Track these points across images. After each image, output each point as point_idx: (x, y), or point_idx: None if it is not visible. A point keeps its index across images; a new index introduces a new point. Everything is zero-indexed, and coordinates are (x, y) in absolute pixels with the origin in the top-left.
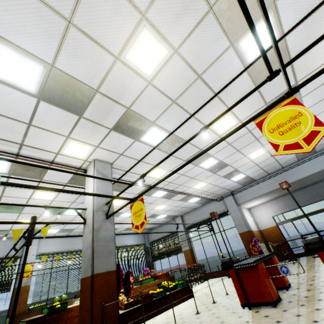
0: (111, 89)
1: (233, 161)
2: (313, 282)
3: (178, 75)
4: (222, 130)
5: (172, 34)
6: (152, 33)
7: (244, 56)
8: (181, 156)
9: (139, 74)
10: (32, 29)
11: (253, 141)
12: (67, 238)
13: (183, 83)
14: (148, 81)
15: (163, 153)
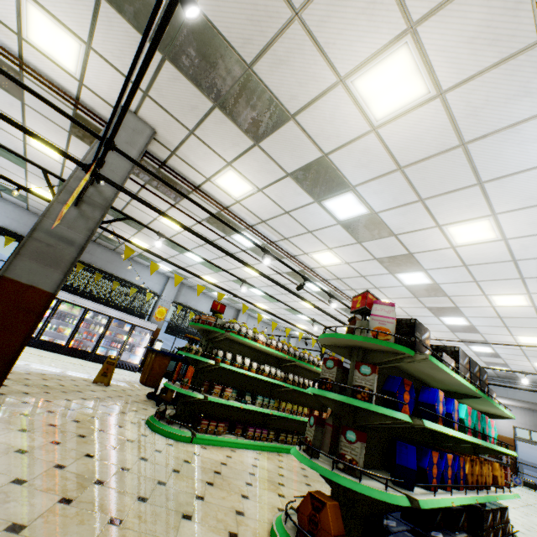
0: (458, 299)
1: (510, 358)
2: (534, 504)
3: (521, 312)
4: (524, 341)
5: None
6: (525, 298)
7: None
8: (460, 335)
9: (490, 302)
10: (449, 276)
11: None
12: (265, 325)
13: (521, 315)
14: (492, 306)
15: (447, 328)
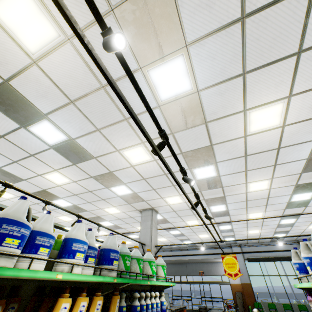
0: None
1: None
2: None
3: None
4: (102, 233)
5: (75, 218)
6: (67, 217)
7: (103, 224)
8: None
9: (62, 219)
10: None
11: (122, 239)
12: None
13: None
14: (65, 221)
15: None
